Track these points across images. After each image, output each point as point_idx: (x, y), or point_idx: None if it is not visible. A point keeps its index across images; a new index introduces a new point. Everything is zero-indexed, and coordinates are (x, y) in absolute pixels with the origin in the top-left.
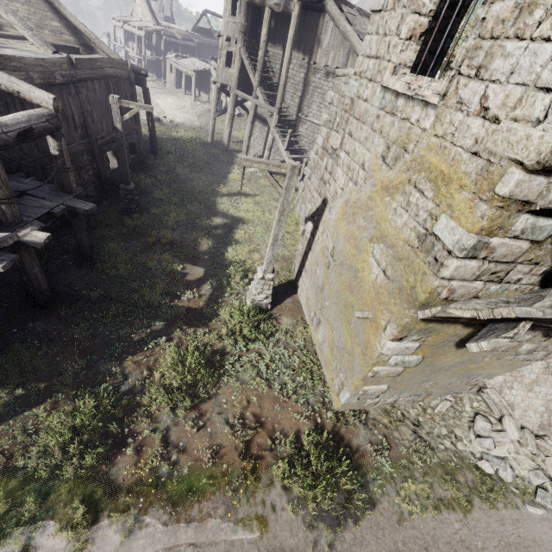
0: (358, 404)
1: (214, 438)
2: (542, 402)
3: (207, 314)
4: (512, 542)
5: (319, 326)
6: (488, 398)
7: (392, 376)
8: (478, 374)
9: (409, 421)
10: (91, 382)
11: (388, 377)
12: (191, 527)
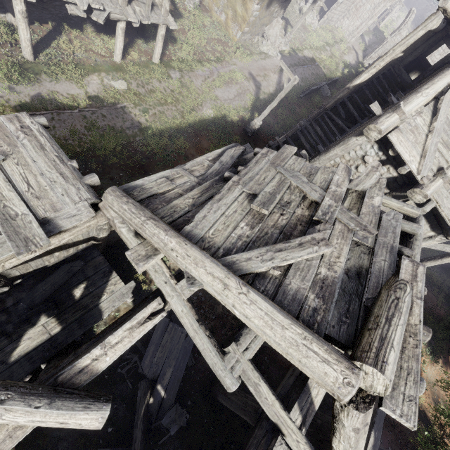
0: (240, 39)
1: (215, 51)
2: (275, 33)
3: (178, 13)
4: (272, 63)
5: (222, 13)
6: (265, 35)
7: (251, 23)
8: (265, 24)
9: (250, 45)
10: (172, 39)
11: (250, 23)
12: (225, 65)
